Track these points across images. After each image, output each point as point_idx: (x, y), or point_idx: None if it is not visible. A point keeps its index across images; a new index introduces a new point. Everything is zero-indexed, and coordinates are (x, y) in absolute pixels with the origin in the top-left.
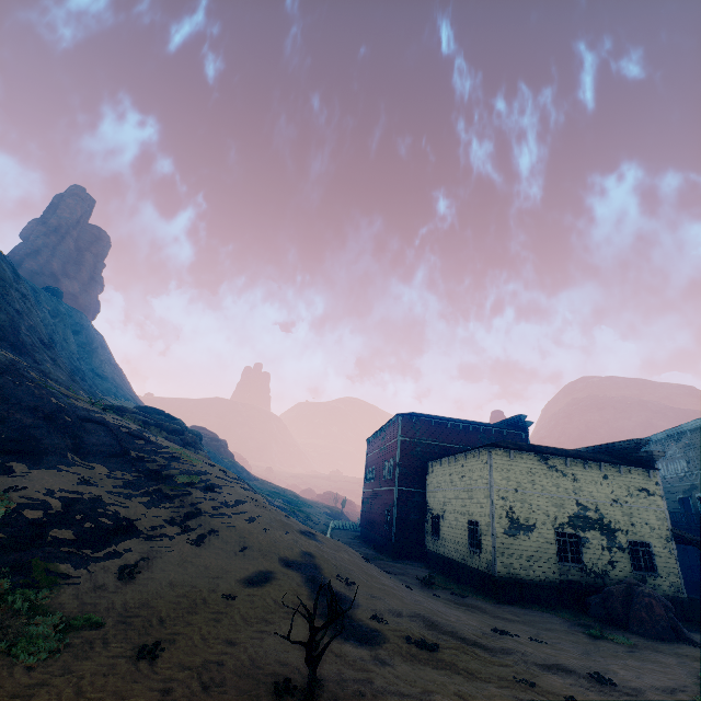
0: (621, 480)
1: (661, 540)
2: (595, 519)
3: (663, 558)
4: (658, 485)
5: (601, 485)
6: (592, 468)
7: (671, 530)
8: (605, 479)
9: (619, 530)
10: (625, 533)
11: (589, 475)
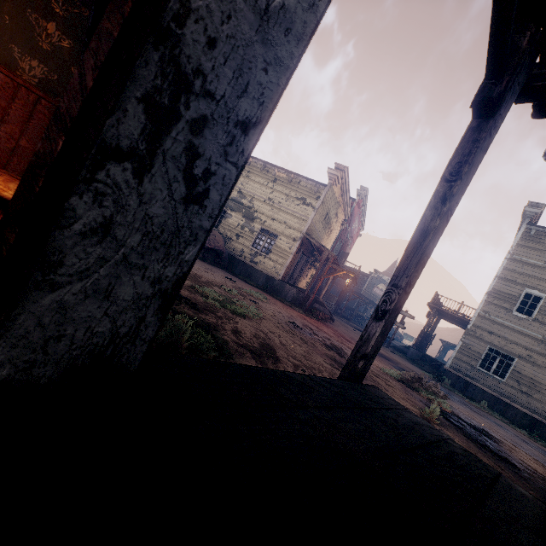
0: (287, 186)
1: (289, 237)
2: (245, 206)
3: (281, 248)
4: (319, 200)
5: (267, 186)
6: (268, 171)
7: (302, 233)
8: (273, 182)
9: (259, 219)
10: (262, 223)
11: (262, 176)
